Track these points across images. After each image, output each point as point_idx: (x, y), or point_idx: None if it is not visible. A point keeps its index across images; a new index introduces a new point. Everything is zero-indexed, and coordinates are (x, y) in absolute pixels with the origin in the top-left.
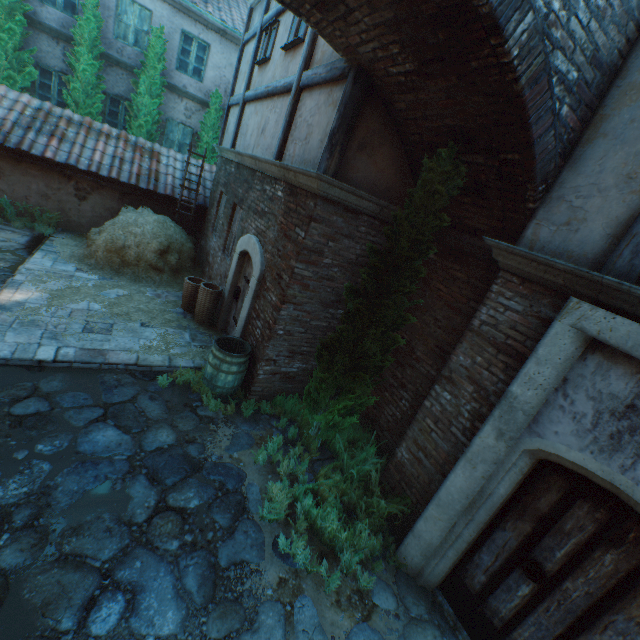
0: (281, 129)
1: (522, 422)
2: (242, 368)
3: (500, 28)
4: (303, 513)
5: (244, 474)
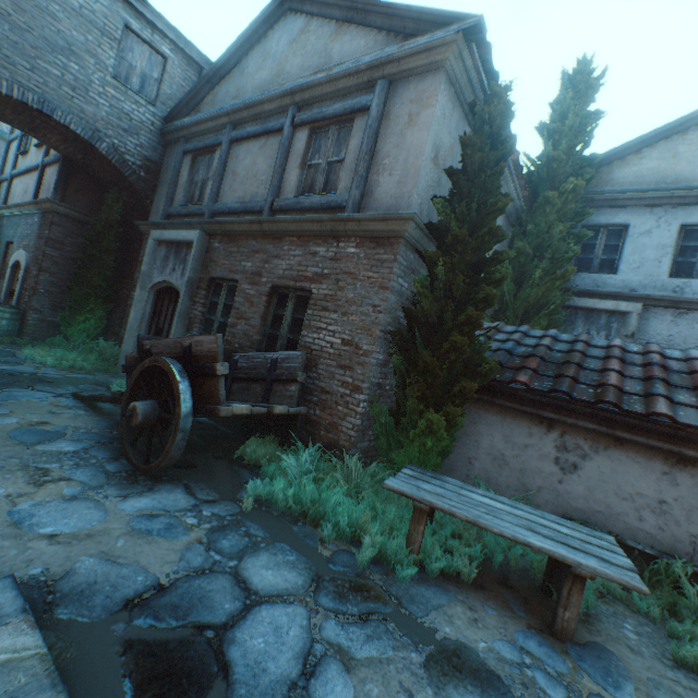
0: (35, 187)
1: (148, 280)
2: (15, 317)
3: (94, 146)
4: (57, 359)
5: (16, 352)
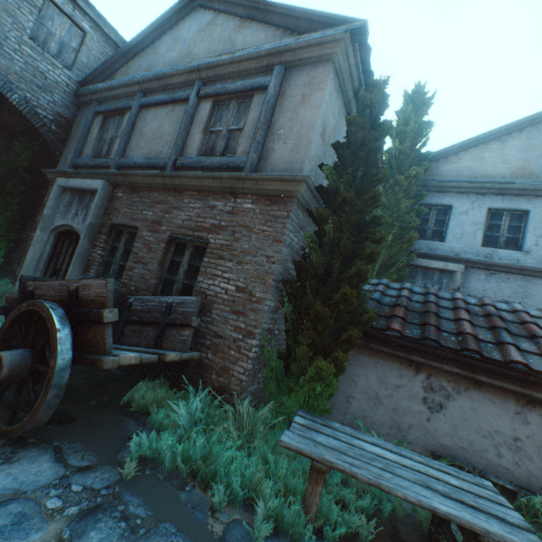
0: None
1: (50, 223)
2: None
3: (4, 95)
4: None
5: None
